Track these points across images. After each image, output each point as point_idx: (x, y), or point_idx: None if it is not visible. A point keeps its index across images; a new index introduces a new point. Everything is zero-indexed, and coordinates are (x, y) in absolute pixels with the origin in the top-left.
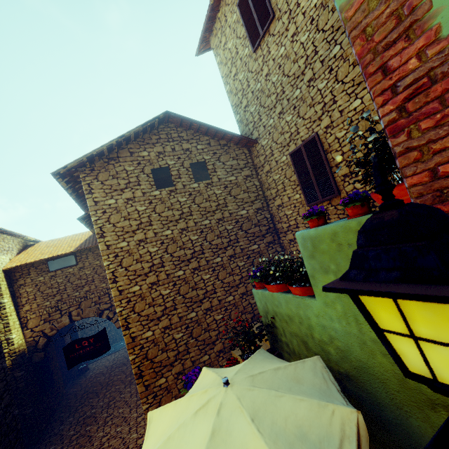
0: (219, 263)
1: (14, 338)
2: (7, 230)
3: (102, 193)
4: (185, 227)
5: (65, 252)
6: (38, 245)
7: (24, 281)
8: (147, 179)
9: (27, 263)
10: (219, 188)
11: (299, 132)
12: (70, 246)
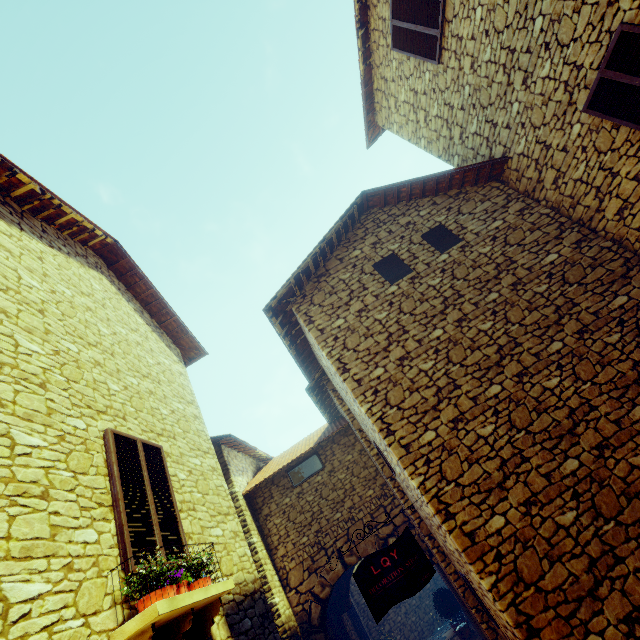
0: (563, 351)
1: (278, 603)
2: (236, 438)
3: (325, 317)
4: (461, 316)
5: (304, 451)
6: (271, 462)
7: (268, 509)
8: (372, 278)
9: (265, 479)
10: (483, 245)
11: (582, 64)
12: (307, 445)
